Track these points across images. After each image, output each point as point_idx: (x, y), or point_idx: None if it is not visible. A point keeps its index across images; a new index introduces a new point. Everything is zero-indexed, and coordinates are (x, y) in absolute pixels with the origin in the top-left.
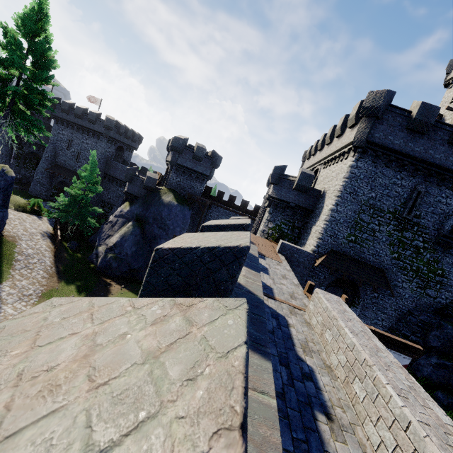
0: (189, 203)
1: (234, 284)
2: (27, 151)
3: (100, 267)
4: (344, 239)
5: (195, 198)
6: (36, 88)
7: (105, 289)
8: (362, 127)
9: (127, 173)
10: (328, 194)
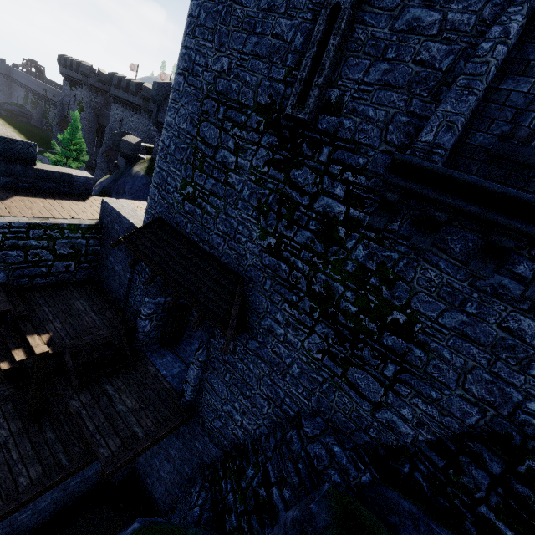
0: None
1: None
2: None
3: None
4: (177, 193)
5: None
6: None
7: None
8: None
9: (114, 139)
10: None
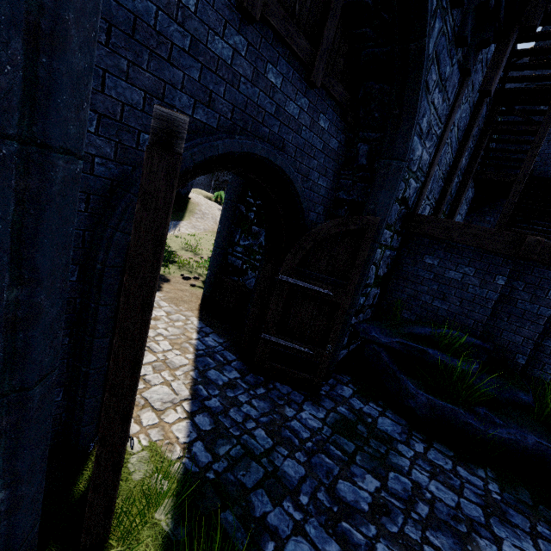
0: None
1: None
2: (221, 180)
3: None
4: None
5: None
6: None
7: None
8: None
9: None
10: None
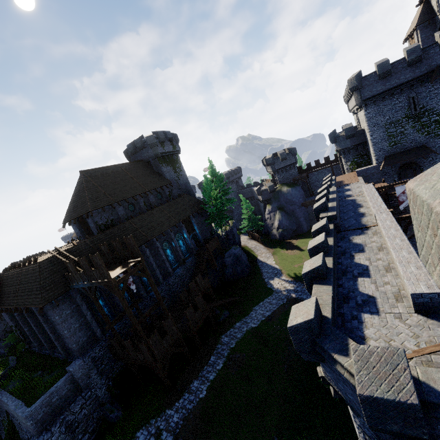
0: (296, 183)
1: (327, 198)
2: None
3: (280, 239)
4: (388, 147)
5: (296, 178)
6: (226, 189)
7: (291, 244)
8: (355, 97)
9: (257, 192)
10: (365, 131)
